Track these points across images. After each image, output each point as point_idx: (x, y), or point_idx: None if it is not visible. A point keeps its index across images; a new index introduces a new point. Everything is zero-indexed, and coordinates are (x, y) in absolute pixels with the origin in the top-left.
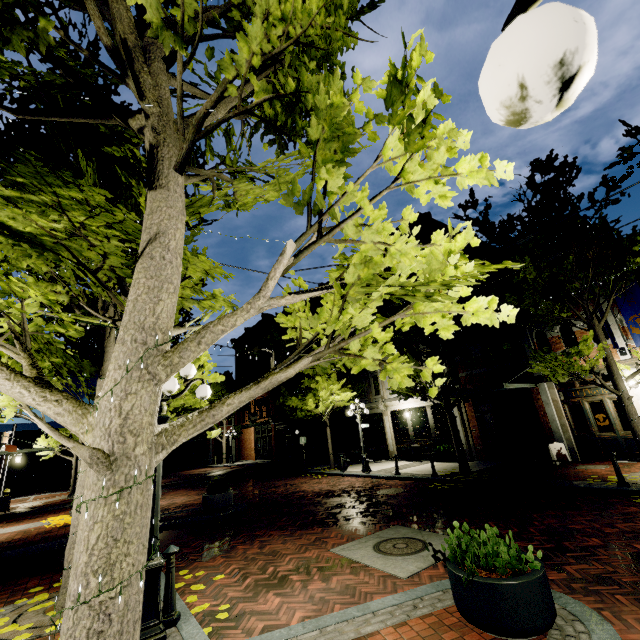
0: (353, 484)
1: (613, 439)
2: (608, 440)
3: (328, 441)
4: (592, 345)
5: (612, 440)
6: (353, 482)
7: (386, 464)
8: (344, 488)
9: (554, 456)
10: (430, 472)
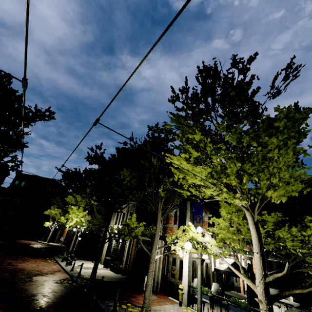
0: (44, 269)
1: (173, 283)
2: (172, 283)
3: (72, 242)
4: (136, 222)
5: (173, 283)
6: (49, 268)
7: (92, 264)
8: (33, 270)
9: (144, 284)
10: (87, 274)
